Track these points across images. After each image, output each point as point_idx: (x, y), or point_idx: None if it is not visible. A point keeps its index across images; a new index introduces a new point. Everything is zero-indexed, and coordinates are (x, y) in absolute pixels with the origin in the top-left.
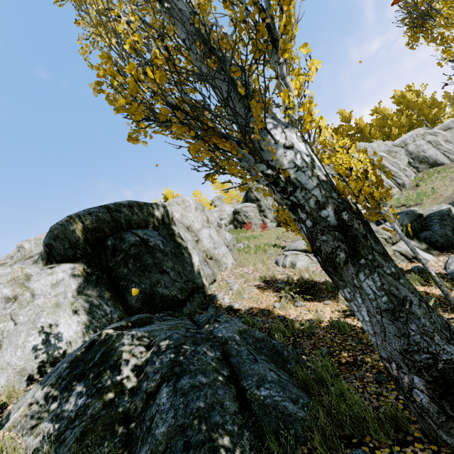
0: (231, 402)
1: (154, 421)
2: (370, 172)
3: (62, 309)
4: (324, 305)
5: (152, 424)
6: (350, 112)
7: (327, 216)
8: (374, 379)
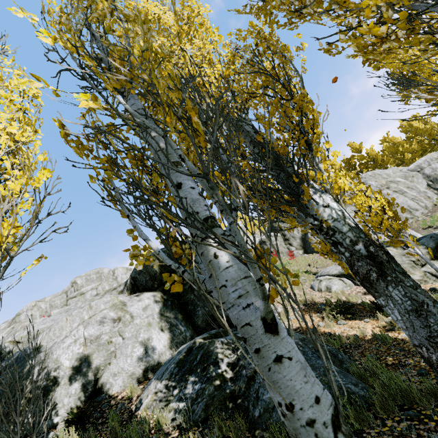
0: None
1: (260, 392)
2: (387, 209)
3: (152, 327)
4: (365, 323)
5: (258, 394)
6: (360, 144)
7: (359, 249)
8: (416, 373)
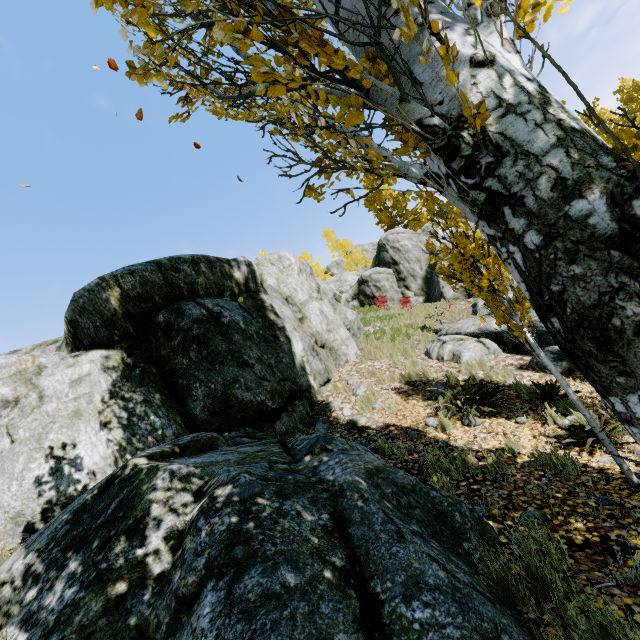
0: (349, 635)
1: None
2: None
3: (83, 420)
4: (517, 424)
5: None
6: None
7: (587, 214)
8: None
